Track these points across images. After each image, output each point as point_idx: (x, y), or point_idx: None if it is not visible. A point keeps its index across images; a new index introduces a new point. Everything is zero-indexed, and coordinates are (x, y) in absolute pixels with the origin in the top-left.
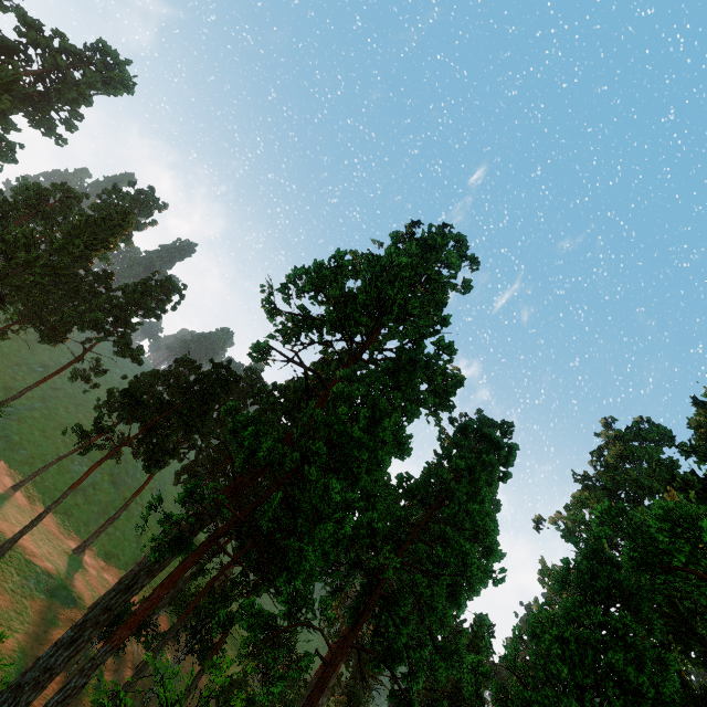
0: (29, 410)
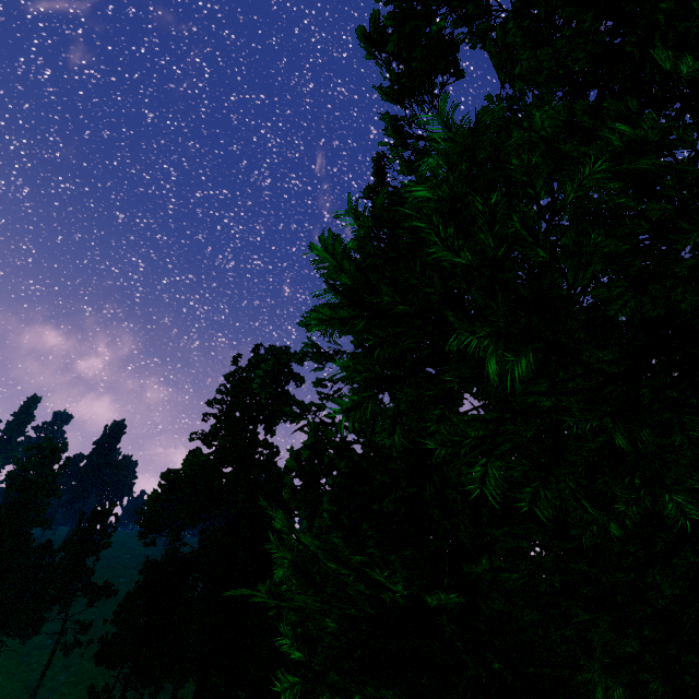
0: (56, 691)
